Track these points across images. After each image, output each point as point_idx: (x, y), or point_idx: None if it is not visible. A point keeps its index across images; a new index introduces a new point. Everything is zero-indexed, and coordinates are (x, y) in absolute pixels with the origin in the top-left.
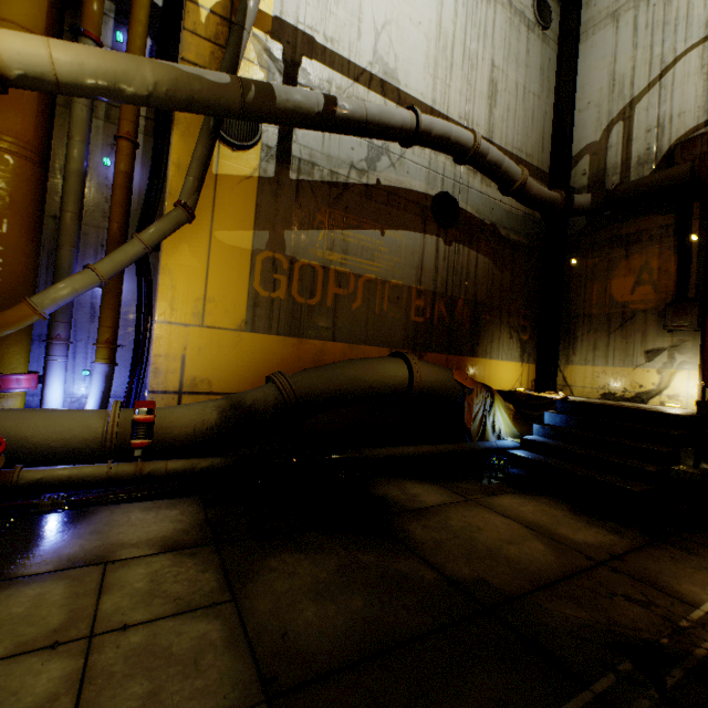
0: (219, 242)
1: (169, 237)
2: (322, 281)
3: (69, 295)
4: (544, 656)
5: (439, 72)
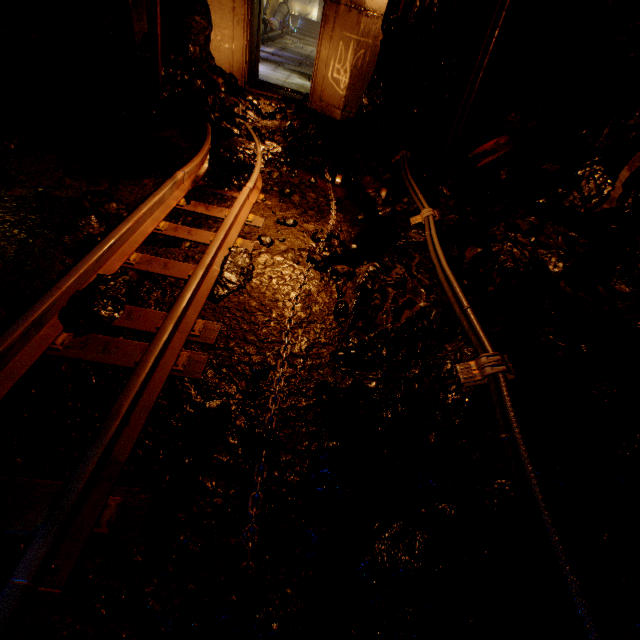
0: None
1: None
2: None
3: None
4: None
5: None
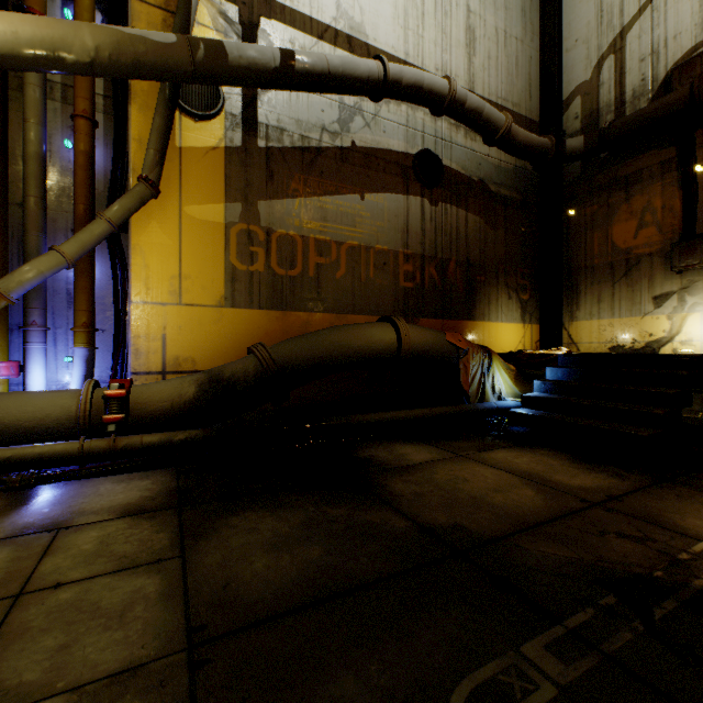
0: (190, 218)
1: (137, 215)
2: (302, 251)
3: (34, 278)
4: (515, 594)
5: (410, 22)
